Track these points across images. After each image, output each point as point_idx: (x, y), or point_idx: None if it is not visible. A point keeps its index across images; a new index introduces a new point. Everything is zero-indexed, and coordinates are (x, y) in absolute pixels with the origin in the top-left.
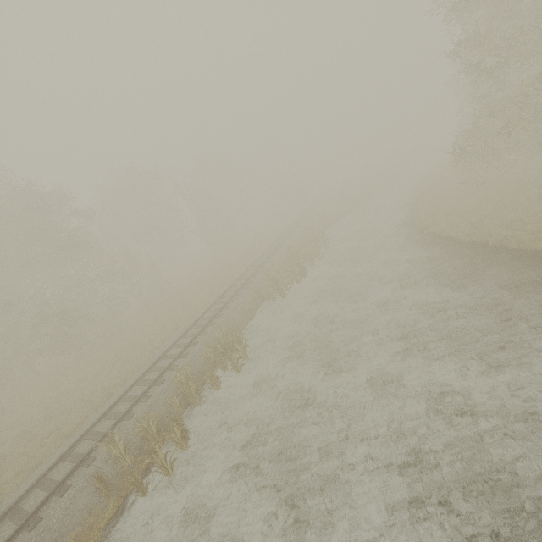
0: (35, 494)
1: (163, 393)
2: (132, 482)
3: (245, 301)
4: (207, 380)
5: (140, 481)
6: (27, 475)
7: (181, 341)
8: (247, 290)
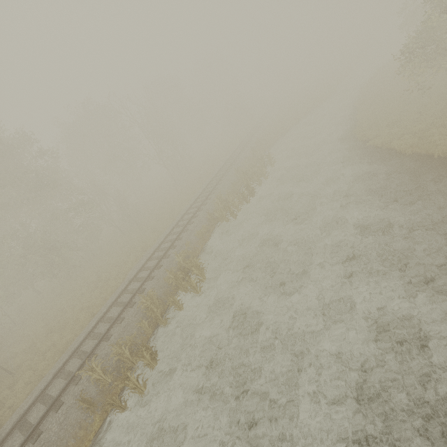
0: (37, 408)
1: (135, 315)
2: (111, 403)
3: (201, 223)
4: (170, 304)
5: (117, 402)
6: (33, 386)
7: (148, 264)
8: (203, 212)
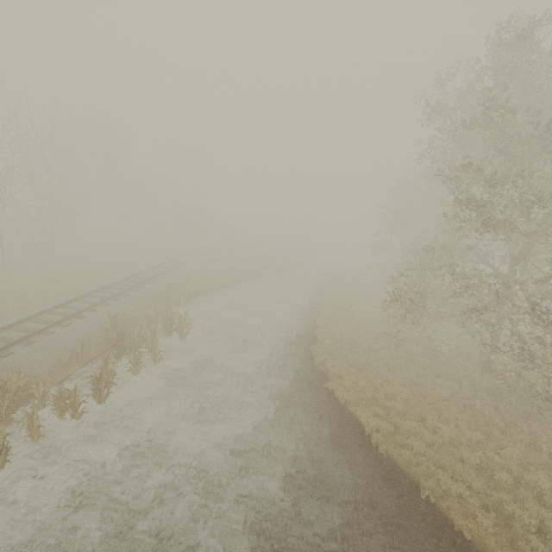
0: None
1: None
2: None
3: None
4: None
5: None
6: None
7: None
8: None
